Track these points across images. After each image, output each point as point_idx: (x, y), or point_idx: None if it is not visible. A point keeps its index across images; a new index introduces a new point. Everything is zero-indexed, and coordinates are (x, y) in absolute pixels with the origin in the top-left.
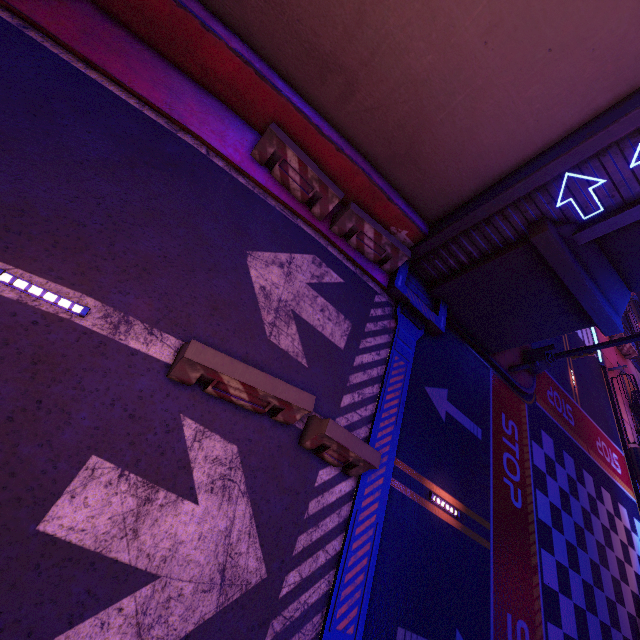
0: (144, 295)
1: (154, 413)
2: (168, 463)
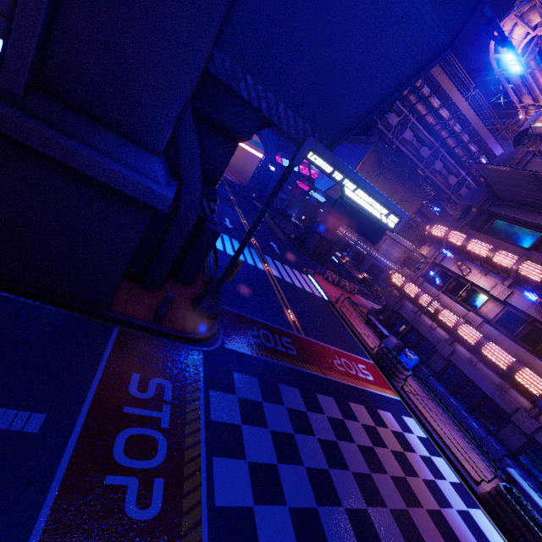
0: None
1: None
2: None
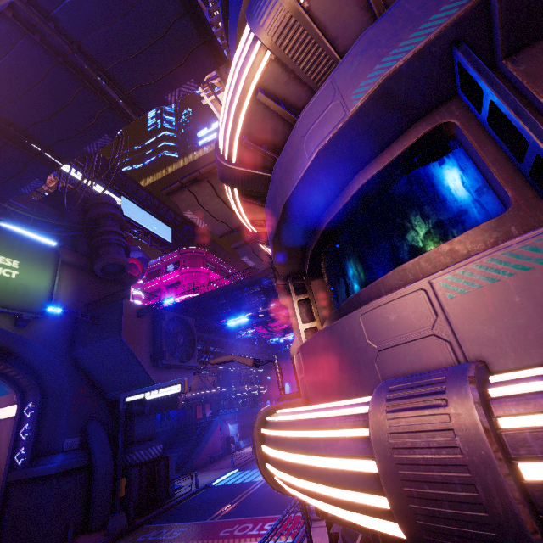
0: None
1: None
2: None
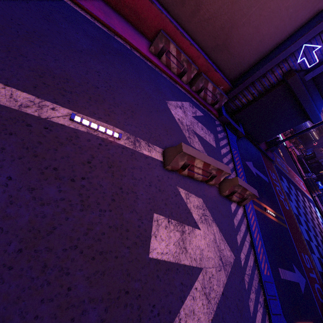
0: (138, 126)
1: (167, 187)
2: (182, 212)
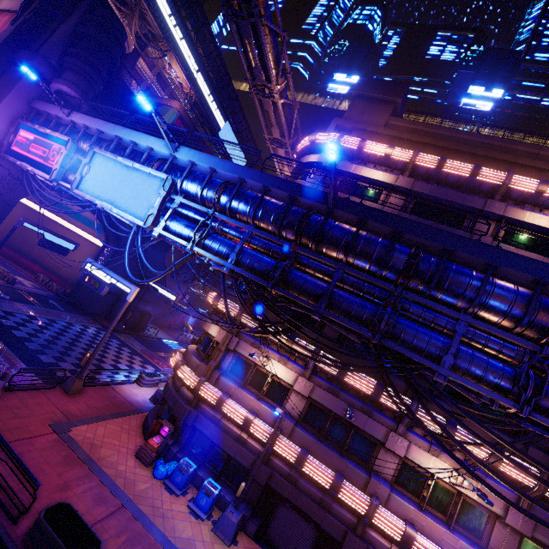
0: None
1: None
2: None
